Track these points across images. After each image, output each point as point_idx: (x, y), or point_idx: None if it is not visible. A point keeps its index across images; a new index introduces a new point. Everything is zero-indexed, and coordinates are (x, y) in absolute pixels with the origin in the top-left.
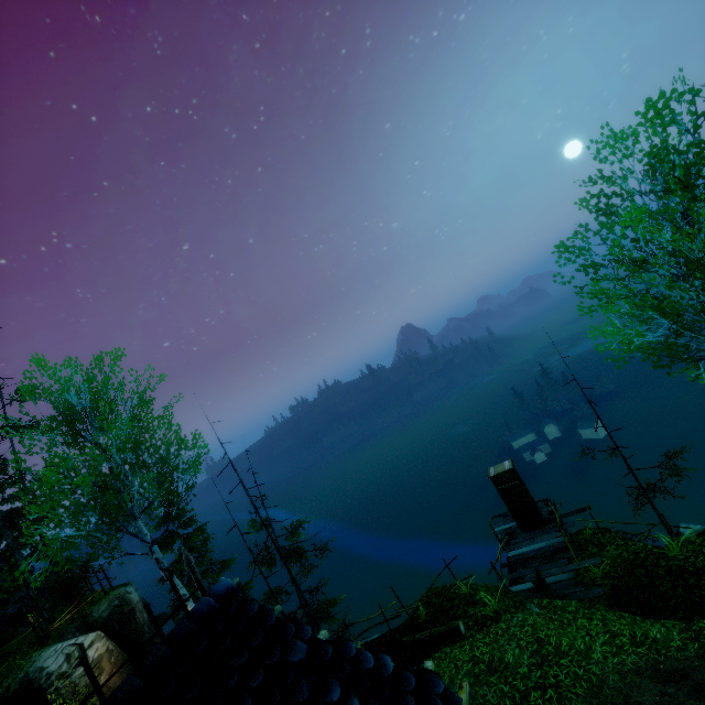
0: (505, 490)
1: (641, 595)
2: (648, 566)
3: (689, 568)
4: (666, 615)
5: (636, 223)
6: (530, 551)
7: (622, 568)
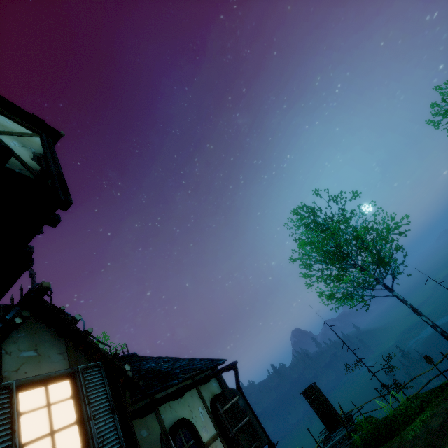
0: (311, 401)
1: (373, 442)
2: (379, 426)
3: (393, 418)
4: (380, 446)
5: (301, 247)
6: (332, 443)
7: (370, 433)
